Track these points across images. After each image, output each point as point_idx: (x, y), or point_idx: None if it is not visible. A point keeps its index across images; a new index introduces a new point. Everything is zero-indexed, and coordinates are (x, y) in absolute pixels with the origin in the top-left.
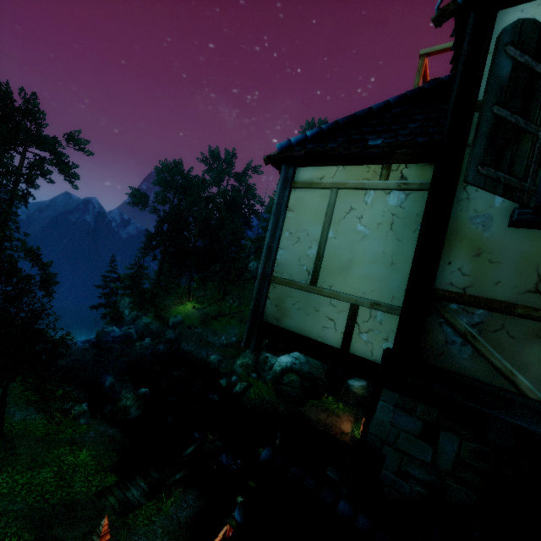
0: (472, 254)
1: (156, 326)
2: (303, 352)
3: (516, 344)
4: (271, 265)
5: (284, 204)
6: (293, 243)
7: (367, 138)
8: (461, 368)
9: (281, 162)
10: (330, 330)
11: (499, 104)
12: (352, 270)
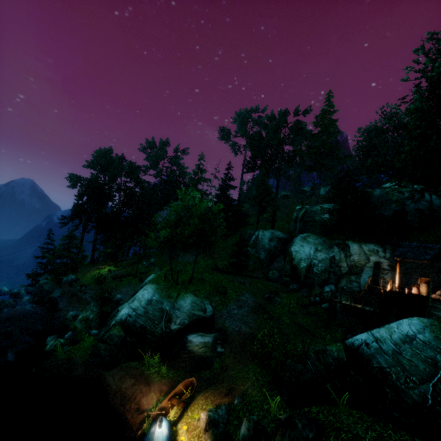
0: None
1: (49, 286)
2: None
3: None
4: None
5: None
6: None
7: None
8: None
9: None
10: None
11: None
12: None
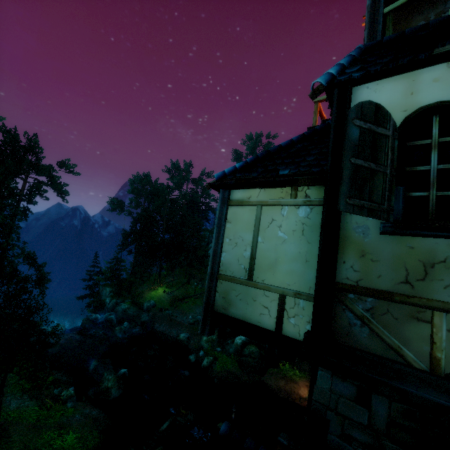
0: (358, 255)
1: (133, 311)
2: (247, 335)
3: (399, 324)
4: (217, 265)
5: (223, 217)
6: (233, 247)
7: (278, 168)
8: (363, 346)
9: (218, 187)
10: (265, 316)
11: (354, 156)
12: (277, 267)
